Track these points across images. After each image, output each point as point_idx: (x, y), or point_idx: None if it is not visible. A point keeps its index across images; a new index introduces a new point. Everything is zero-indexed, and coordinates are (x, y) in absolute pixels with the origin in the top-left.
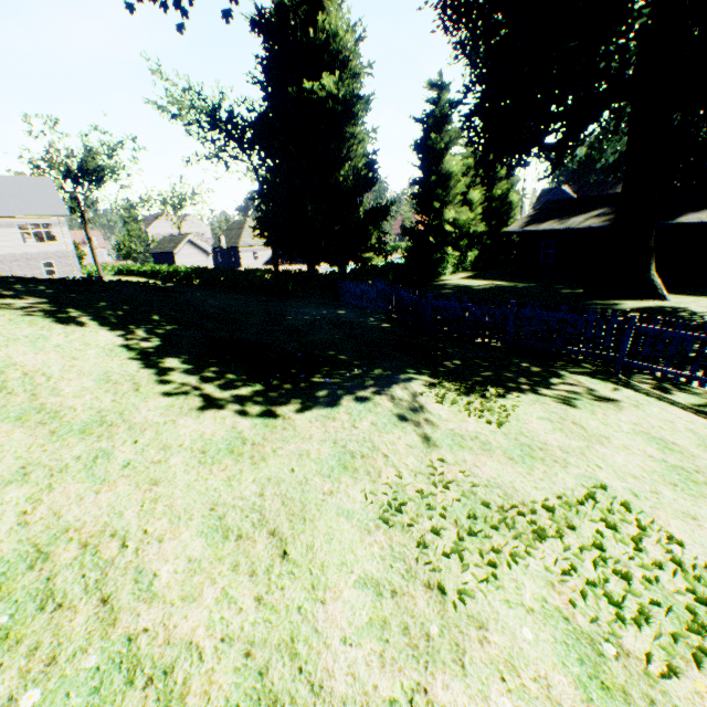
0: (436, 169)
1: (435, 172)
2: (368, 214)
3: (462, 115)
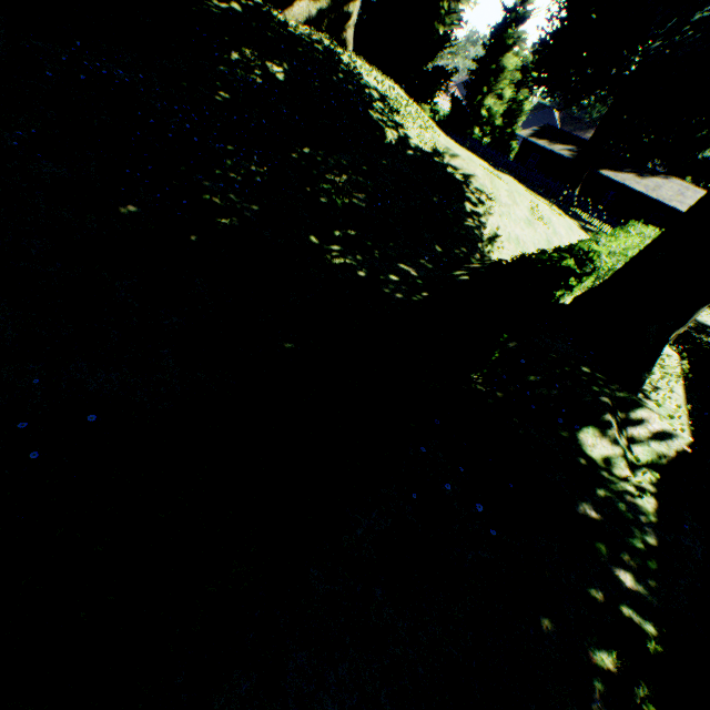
0: (497, 59)
1: (495, 62)
2: (436, 71)
3: (540, 40)
